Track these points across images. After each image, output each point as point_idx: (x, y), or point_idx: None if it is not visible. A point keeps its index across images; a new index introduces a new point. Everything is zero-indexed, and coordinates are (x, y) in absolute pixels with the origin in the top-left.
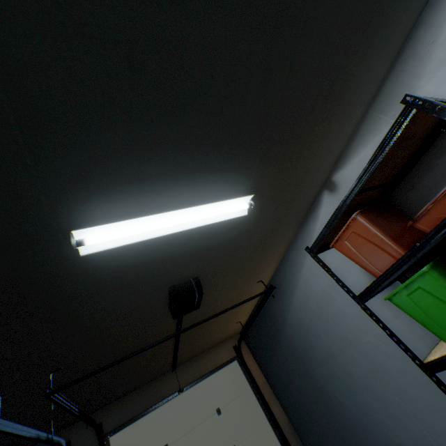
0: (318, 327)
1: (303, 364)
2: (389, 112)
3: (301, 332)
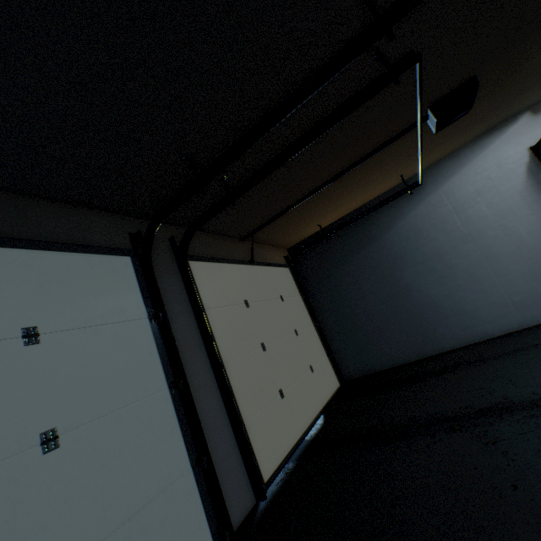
0: (438, 230)
1: (391, 267)
2: None
3: (409, 237)
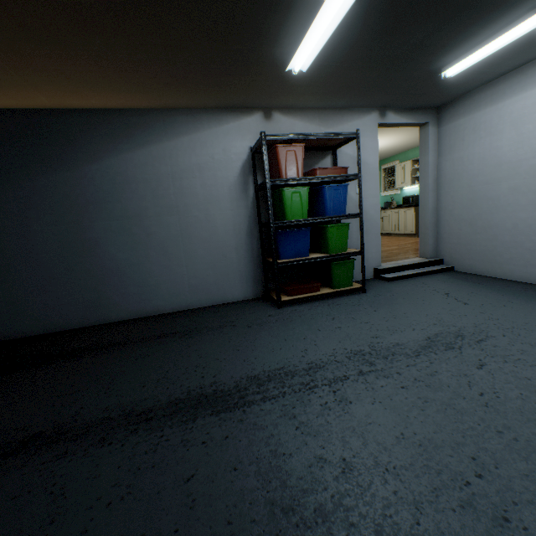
0: (150, 189)
1: (80, 212)
2: (321, 122)
3: (116, 183)
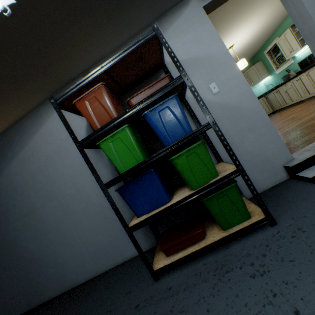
0: (30, 187)
1: None
2: None
3: (9, 193)
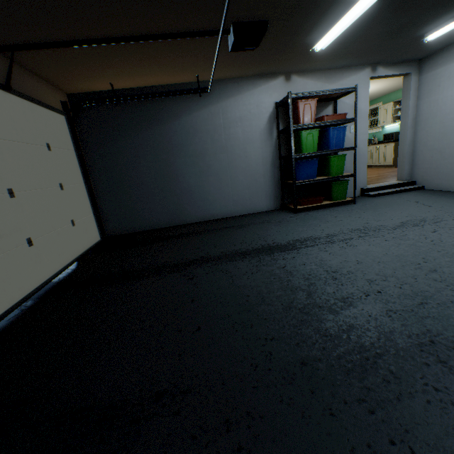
0: (210, 136)
1: (169, 153)
2: (326, 80)
3: (189, 133)
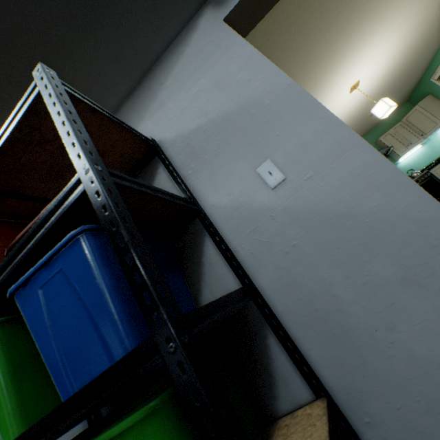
0: None
1: None
2: None
3: None
